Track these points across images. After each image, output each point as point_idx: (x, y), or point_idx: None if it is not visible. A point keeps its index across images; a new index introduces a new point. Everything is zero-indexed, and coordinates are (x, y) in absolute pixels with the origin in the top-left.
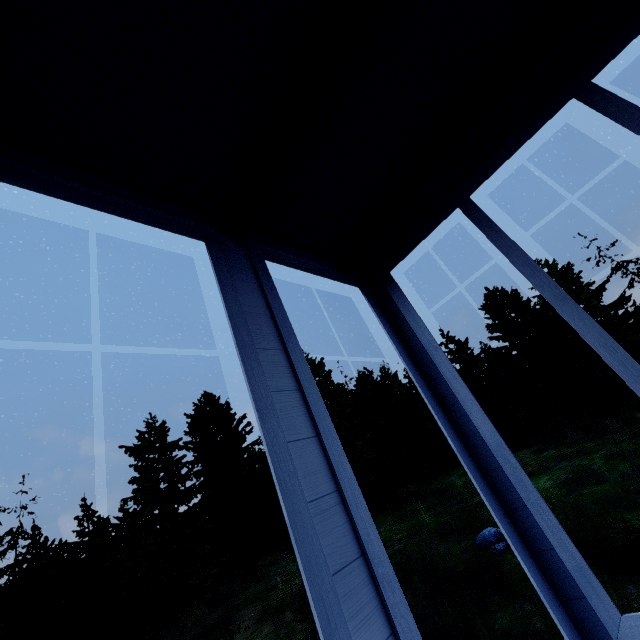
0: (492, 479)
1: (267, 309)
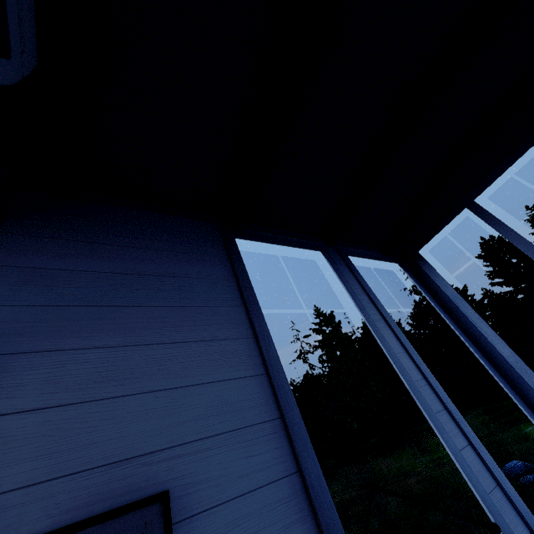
0: (515, 385)
1: (359, 285)
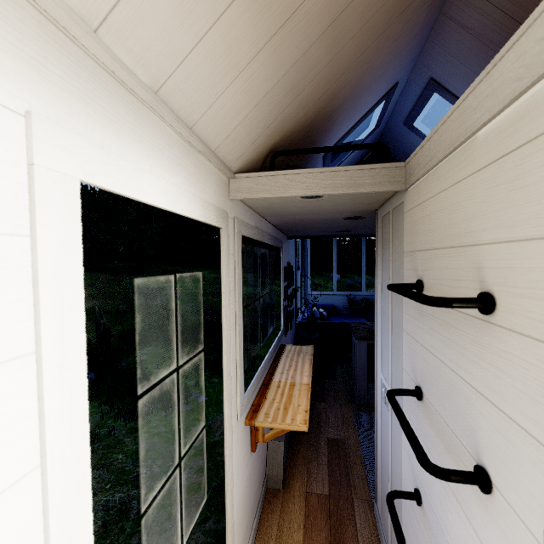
0: (304, 268)
1: None
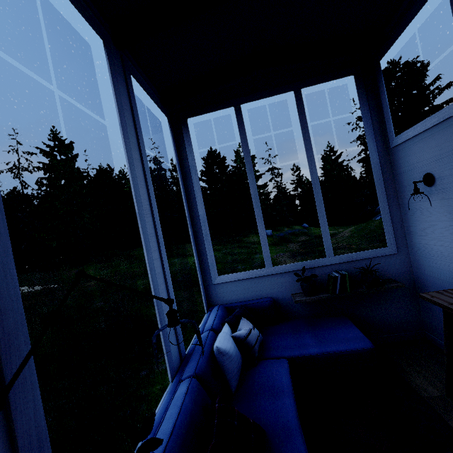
0: (196, 231)
1: (130, 109)
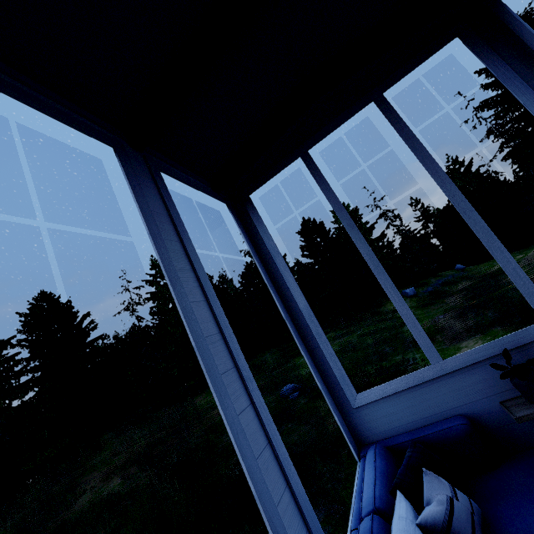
0: (303, 333)
1: (166, 211)
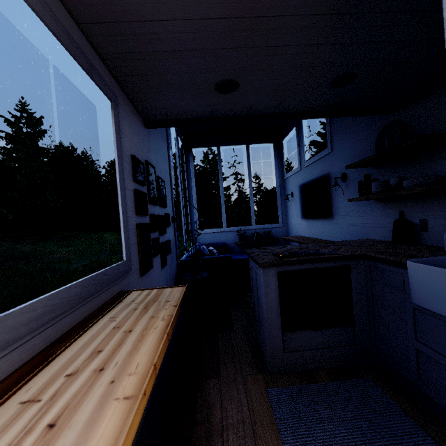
0: (190, 206)
1: (178, 150)
